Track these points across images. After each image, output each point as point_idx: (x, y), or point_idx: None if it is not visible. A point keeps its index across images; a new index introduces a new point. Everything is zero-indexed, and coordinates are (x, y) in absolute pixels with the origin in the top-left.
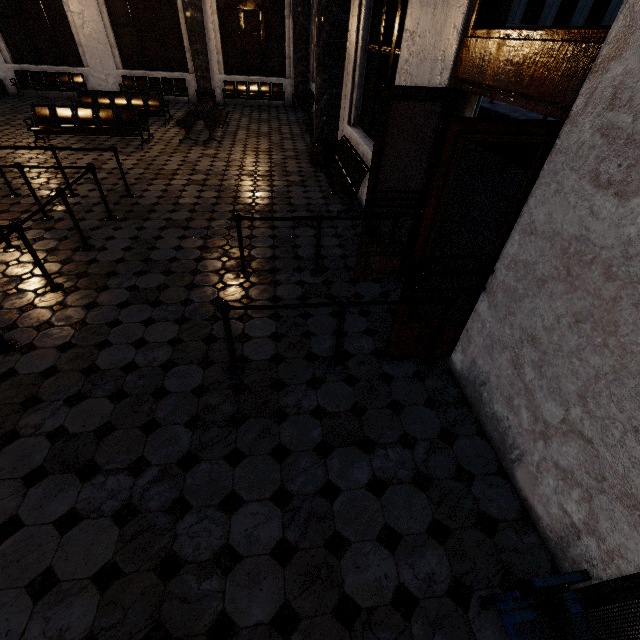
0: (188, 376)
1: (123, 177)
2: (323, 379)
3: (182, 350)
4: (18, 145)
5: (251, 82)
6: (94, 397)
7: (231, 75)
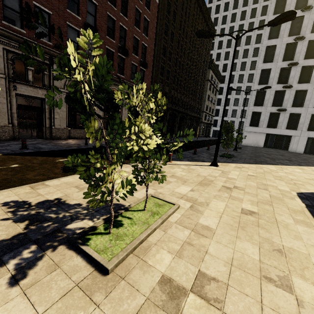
0: None
1: None
2: None
3: None
4: None
5: None
6: None
7: None
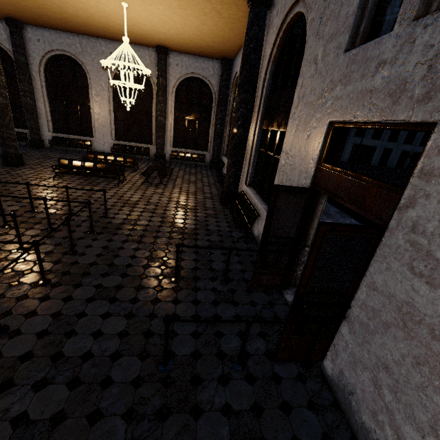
0: (129, 367)
1: (105, 206)
2: (230, 376)
3: (127, 342)
4: (43, 178)
5: (187, 152)
6: (55, 383)
7: (176, 148)
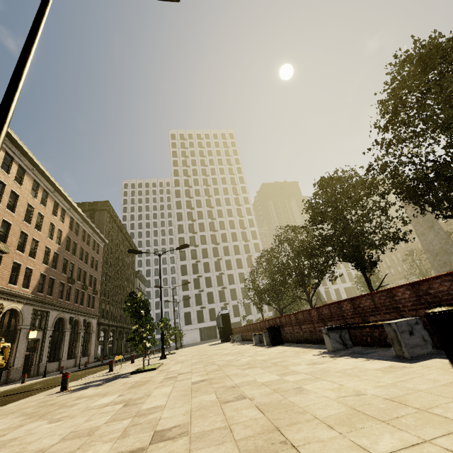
0: None
1: None
2: None
3: None
4: None
5: None
6: None
7: None
